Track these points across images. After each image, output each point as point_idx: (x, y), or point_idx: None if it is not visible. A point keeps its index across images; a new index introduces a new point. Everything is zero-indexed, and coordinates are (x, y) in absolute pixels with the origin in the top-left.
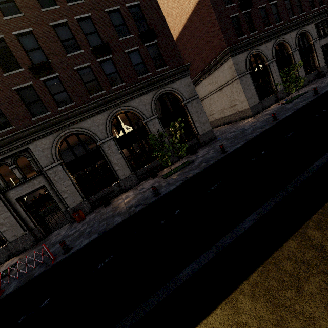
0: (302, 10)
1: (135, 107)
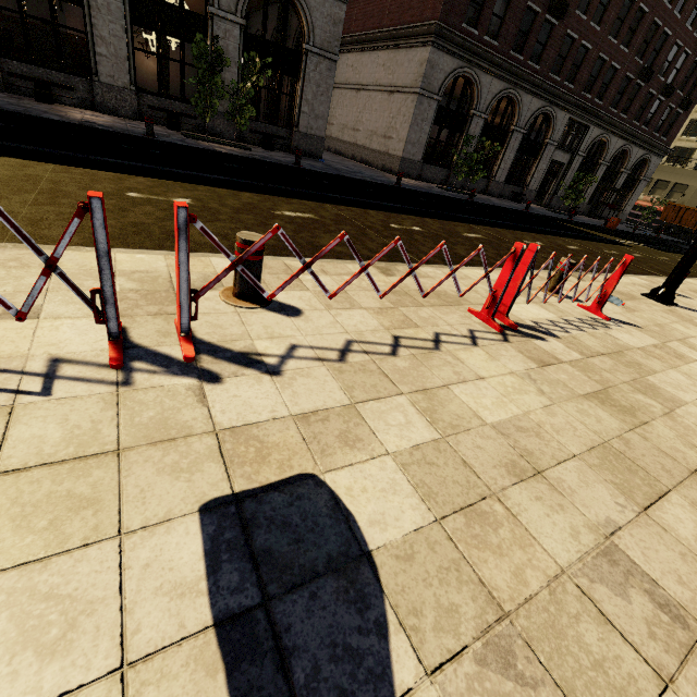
0: (574, 79)
1: None
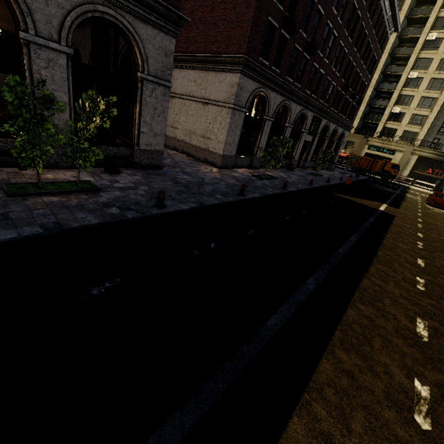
0: (315, 92)
1: None
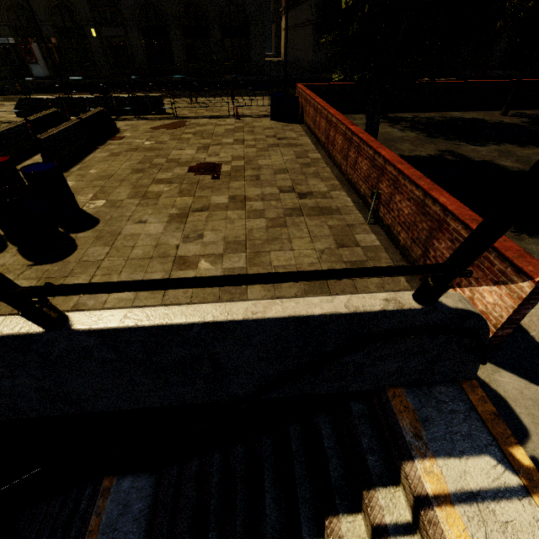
0: None
1: (205, 4)
